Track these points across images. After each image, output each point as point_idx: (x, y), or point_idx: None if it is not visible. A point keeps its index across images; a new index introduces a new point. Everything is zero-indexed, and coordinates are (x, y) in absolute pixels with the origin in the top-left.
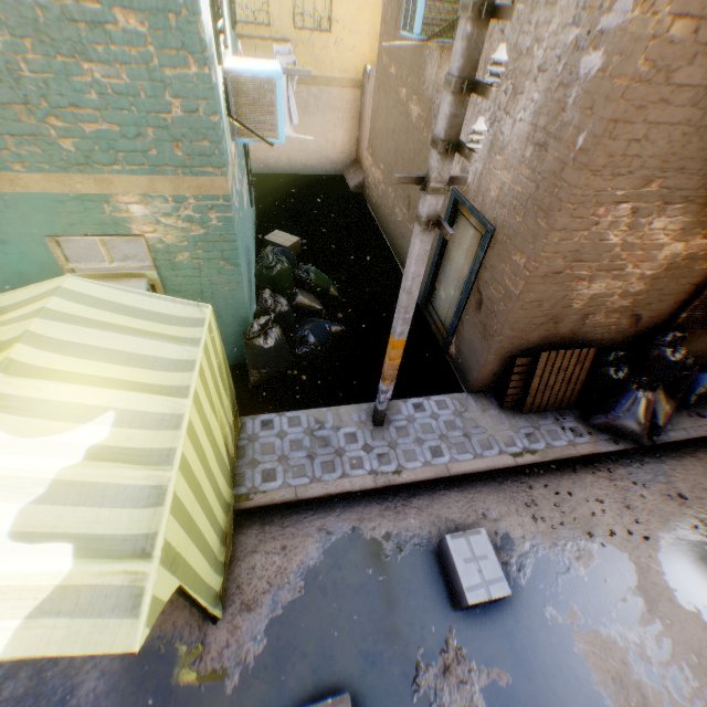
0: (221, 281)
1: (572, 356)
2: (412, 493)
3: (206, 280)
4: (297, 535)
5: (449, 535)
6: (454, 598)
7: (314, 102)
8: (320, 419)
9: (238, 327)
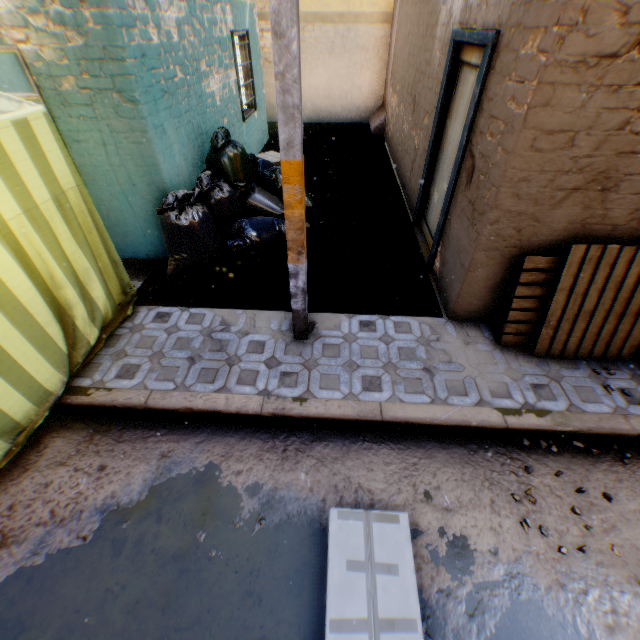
0: (123, 128)
1: (634, 259)
2: (319, 436)
3: (105, 125)
4: (129, 456)
5: (336, 509)
6: (323, 631)
7: (340, 42)
8: (229, 320)
9: (157, 203)
